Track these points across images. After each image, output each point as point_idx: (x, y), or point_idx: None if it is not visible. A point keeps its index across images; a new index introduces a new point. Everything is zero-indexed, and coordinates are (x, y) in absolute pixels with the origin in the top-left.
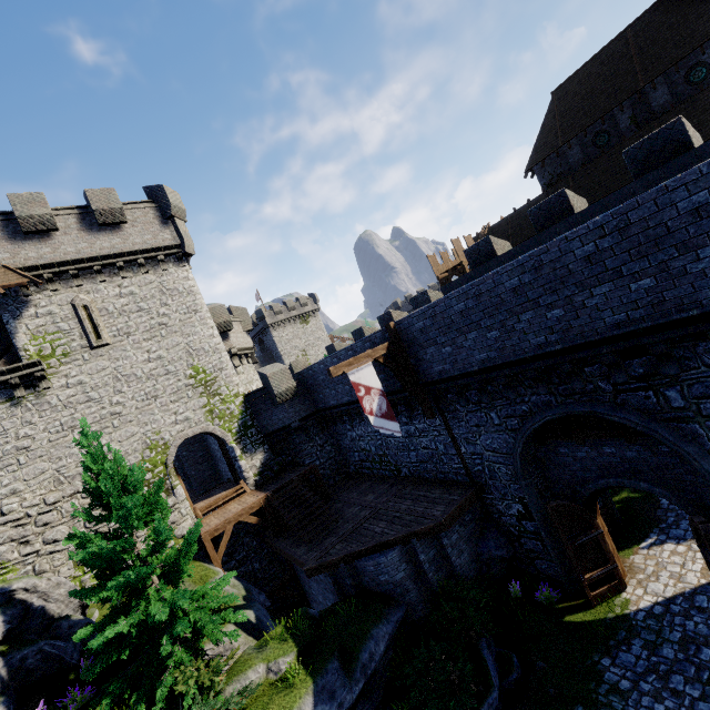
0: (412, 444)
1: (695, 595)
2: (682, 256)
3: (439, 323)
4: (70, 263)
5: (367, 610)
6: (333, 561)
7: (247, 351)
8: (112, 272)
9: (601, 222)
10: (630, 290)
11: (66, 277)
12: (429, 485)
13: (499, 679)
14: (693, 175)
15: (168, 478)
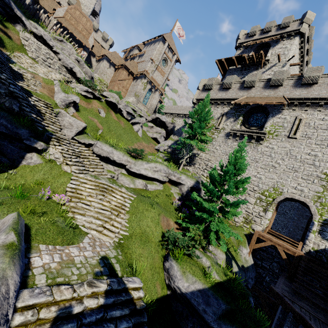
0: None
1: None
2: None
3: None
4: (310, 99)
5: None
6: (287, 304)
7: None
8: (327, 107)
9: None
10: None
11: (303, 106)
12: None
13: None
14: None
15: (269, 205)
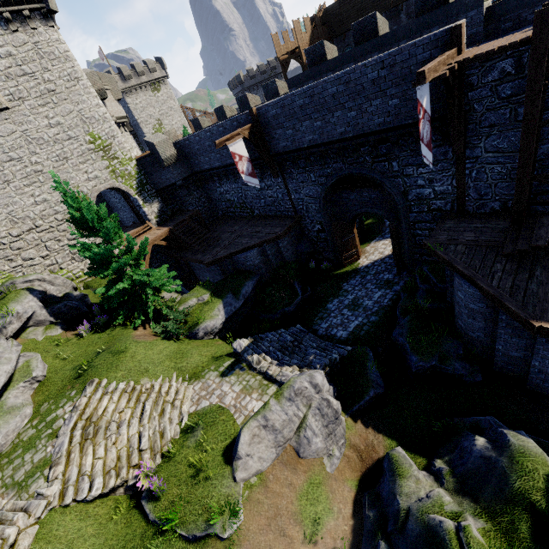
0: (262, 195)
1: (385, 258)
2: (413, 89)
3: (286, 112)
4: None
5: (242, 277)
6: (221, 258)
7: (123, 120)
8: None
9: (383, 59)
10: (388, 105)
11: None
12: (272, 219)
13: (302, 295)
14: (427, 40)
15: None
